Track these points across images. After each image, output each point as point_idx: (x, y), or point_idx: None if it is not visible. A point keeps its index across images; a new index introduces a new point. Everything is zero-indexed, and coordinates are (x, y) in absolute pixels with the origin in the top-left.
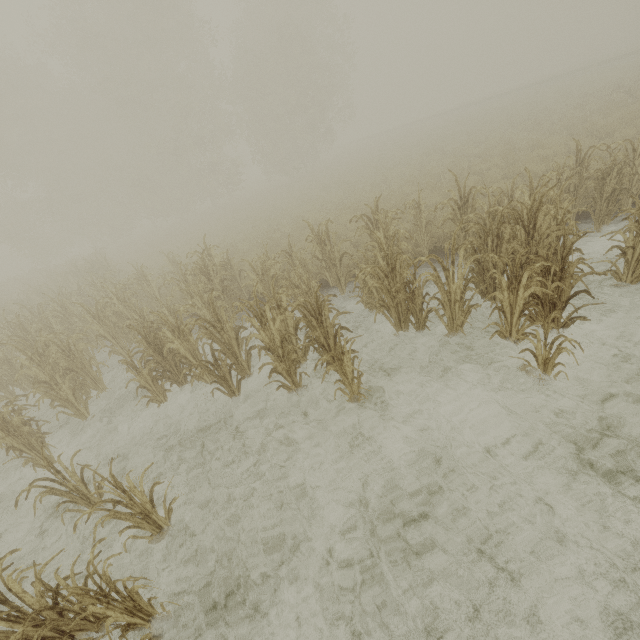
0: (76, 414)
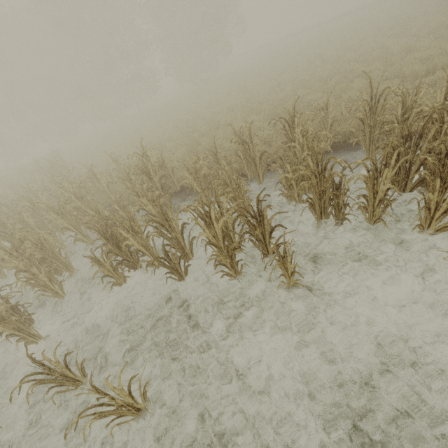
0: (54, 295)
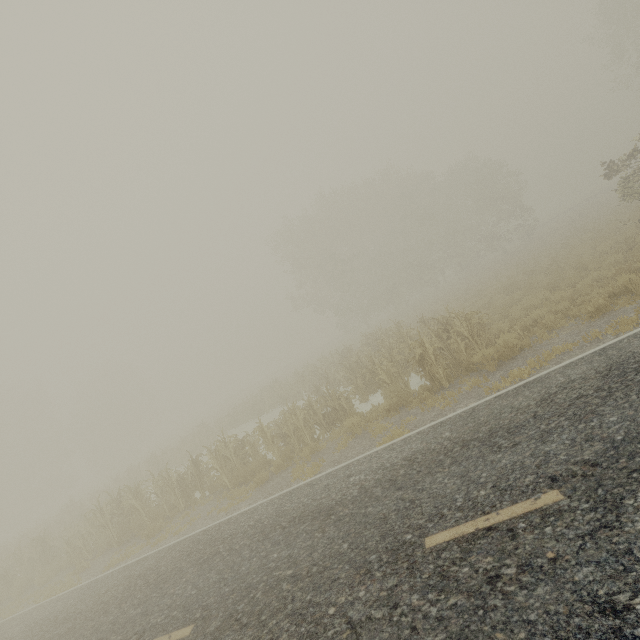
0: None
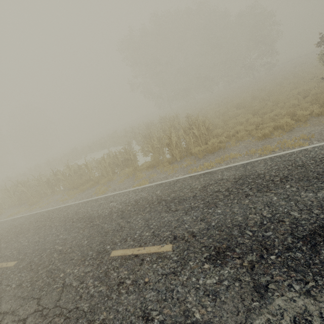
0: None
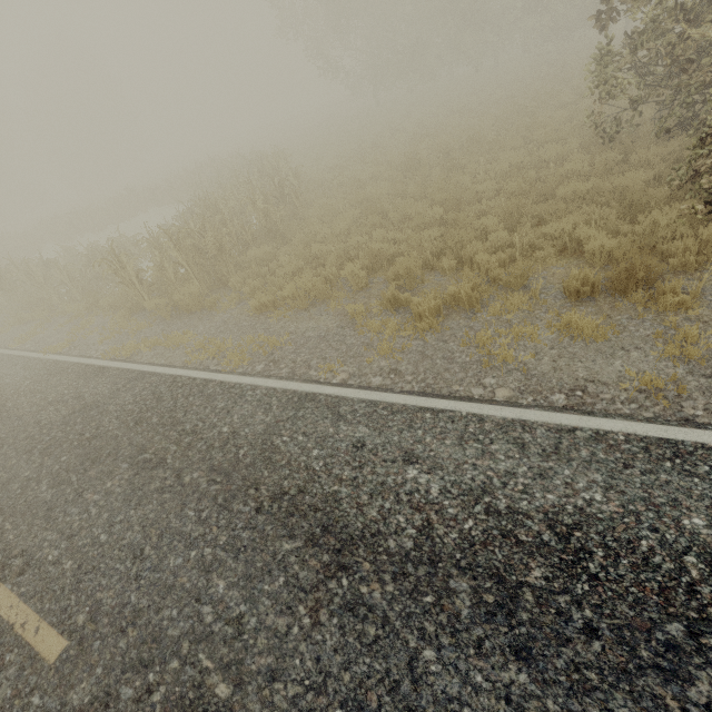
0: None
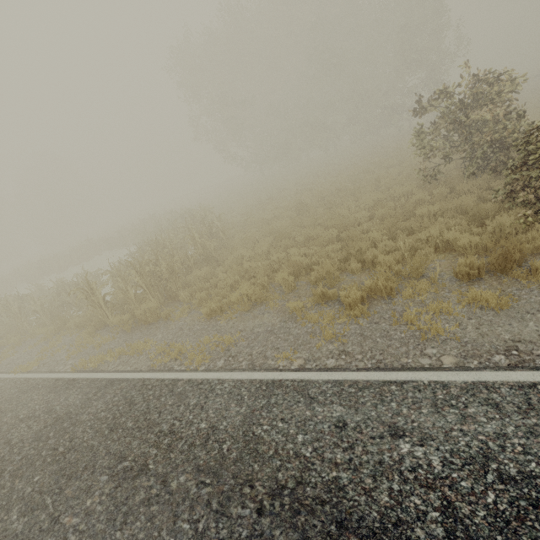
0: None
